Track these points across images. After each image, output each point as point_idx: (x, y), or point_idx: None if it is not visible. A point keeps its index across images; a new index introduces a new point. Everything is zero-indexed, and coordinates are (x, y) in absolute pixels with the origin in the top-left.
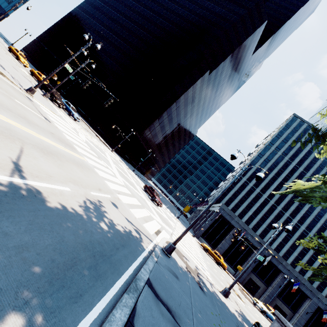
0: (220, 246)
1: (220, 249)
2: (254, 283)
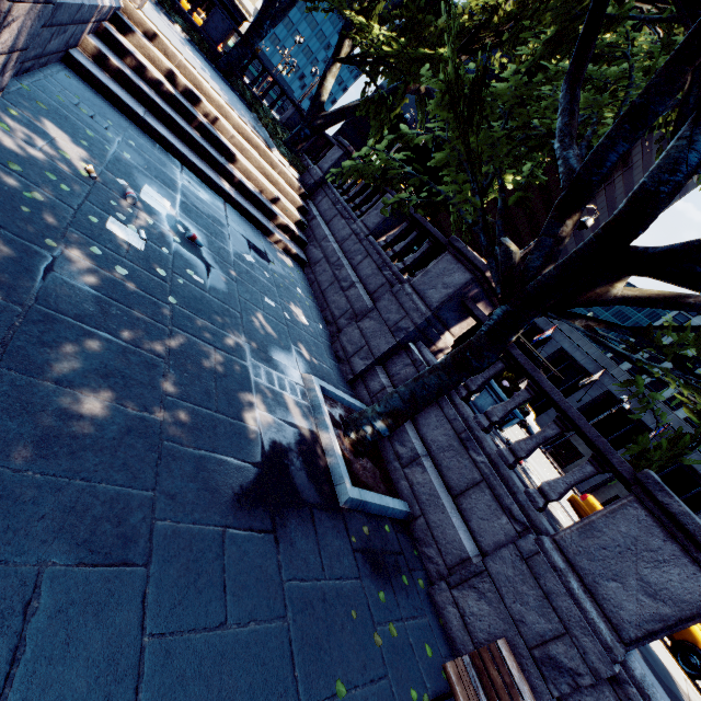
0: None
1: None
2: (571, 446)
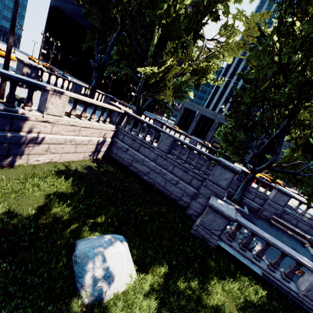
0: (189, 128)
1: (190, 129)
2: (217, 143)
